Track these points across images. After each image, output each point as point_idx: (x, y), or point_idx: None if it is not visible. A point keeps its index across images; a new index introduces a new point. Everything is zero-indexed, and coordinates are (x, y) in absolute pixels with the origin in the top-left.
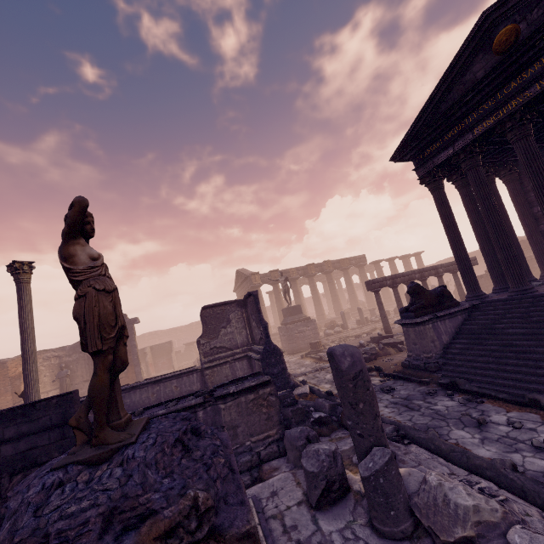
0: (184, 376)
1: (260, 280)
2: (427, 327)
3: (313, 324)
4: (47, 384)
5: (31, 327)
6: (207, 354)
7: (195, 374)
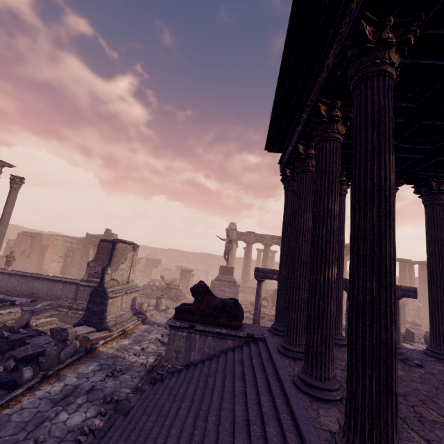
0: (68, 284)
1: (236, 236)
2: (180, 334)
3: (235, 288)
4: (60, 257)
5: (6, 217)
6: (91, 275)
7: (75, 286)
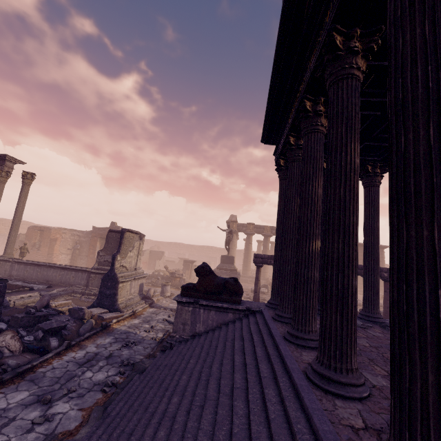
0: (80, 272)
1: (236, 228)
2: (186, 309)
3: (236, 276)
4: (69, 250)
5: (20, 211)
6: (101, 264)
7: (87, 273)
